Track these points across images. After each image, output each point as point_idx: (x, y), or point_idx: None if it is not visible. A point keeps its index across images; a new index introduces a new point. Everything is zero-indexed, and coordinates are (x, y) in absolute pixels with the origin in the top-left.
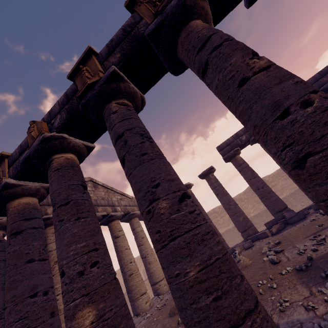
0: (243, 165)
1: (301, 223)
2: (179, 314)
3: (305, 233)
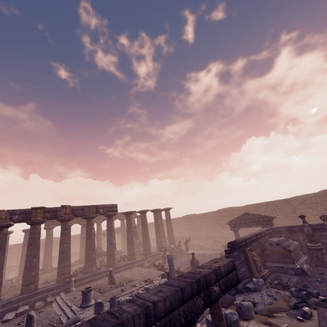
0: (51, 235)
1: (51, 272)
2: (25, 281)
3: (50, 276)
